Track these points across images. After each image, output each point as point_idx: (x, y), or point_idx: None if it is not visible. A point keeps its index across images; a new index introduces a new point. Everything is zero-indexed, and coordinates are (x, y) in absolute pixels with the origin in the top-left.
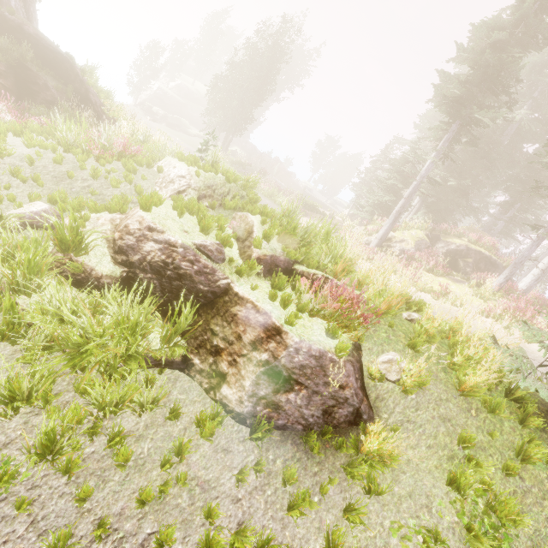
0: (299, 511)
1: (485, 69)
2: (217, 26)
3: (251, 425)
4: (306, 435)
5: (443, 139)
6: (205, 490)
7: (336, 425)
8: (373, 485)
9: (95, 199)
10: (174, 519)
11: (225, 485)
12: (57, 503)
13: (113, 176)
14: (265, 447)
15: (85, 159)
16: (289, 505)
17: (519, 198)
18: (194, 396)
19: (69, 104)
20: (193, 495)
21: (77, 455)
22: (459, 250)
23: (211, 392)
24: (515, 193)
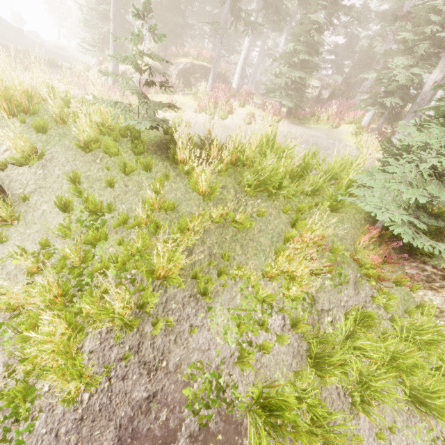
0: None
1: None
2: None
3: None
4: None
5: None
6: None
7: None
8: None
9: None
10: None
11: None
12: None
13: None
14: None
15: None
16: None
17: (221, 8)
18: None
19: None
20: None
21: None
22: (187, 68)
23: None
24: (217, 3)
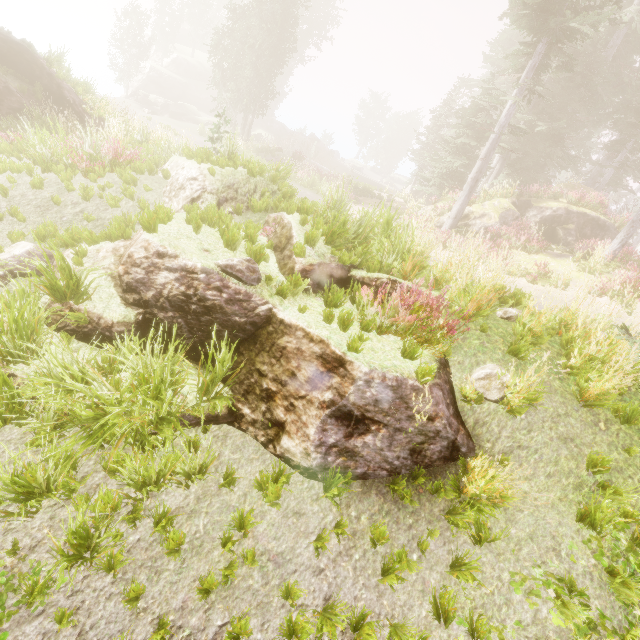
0: (396, 577)
1: None
2: None
3: (323, 479)
4: (393, 482)
5: (527, 68)
6: (280, 564)
7: (429, 465)
8: (484, 533)
9: (93, 226)
10: (246, 606)
11: (303, 555)
12: (106, 607)
13: (108, 193)
14: (344, 503)
15: (70, 177)
16: (383, 569)
17: (632, 133)
18: (250, 454)
19: (42, 108)
20: (266, 572)
21: (120, 547)
22: (556, 216)
23: (269, 446)
24: (627, 128)
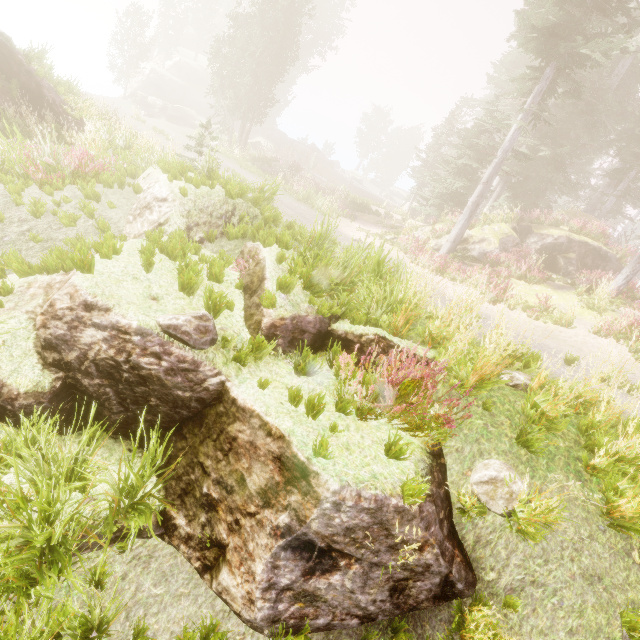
0: None
1: None
2: None
3: (271, 637)
4: (366, 637)
5: (533, 92)
6: None
7: (414, 607)
8: None
9: (40, 248)
10: None
11: None
12: None
13: (62, 211)
14: None
15: (20, 190)
16: None
17: (635, 163)
18: (179, 586)
19: (16, 107)
20: None
21: None
22: (558, 244)
23: (205, 576)
24: (630, 157)
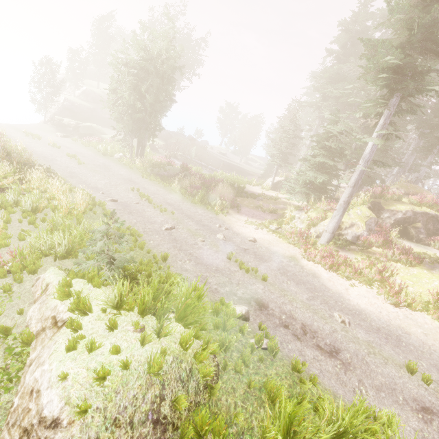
0: None
1: (428, 28)
2: (106, 30)
3: None
4: None
5: (384, 115)
6: None
7: None
8: None
9: None
10: None
11: None
12: None
13: None
14: None
15: None
16: None
17: (437, 142)
18: None
19: None
20: None
21: None
22: (406, 217)
23: None
24: (434, 140)
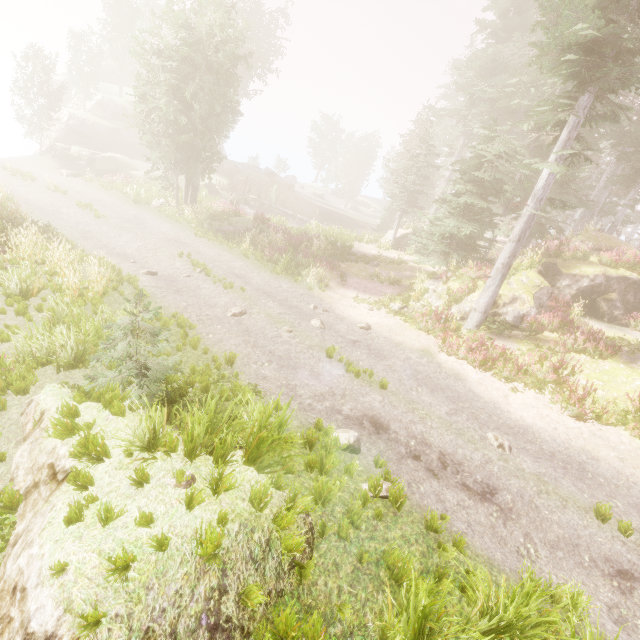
0: None
1: None
2: None
3: None
4: None
5: (568, 125)
6: None
7: None
8: None
9: None
10: None
11: None
12: None
13: None
14: None
15: None
16: None
17: None
18: None
19: None
20: None
21: None
22: (595, 285)
23: None
24: None
